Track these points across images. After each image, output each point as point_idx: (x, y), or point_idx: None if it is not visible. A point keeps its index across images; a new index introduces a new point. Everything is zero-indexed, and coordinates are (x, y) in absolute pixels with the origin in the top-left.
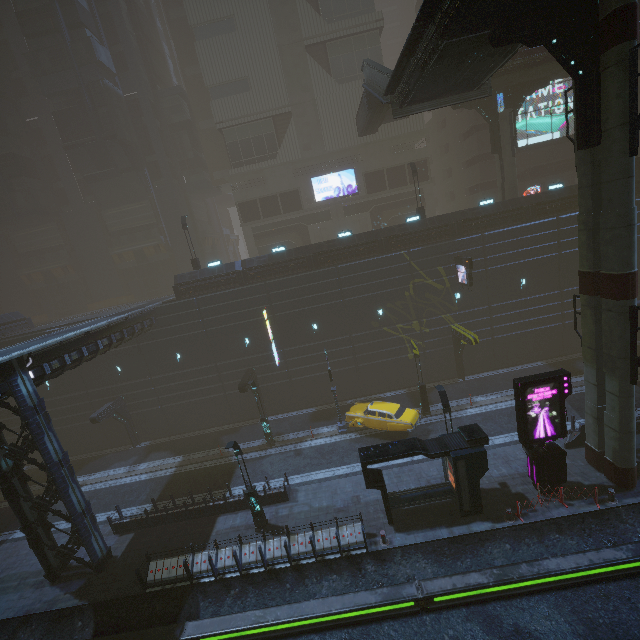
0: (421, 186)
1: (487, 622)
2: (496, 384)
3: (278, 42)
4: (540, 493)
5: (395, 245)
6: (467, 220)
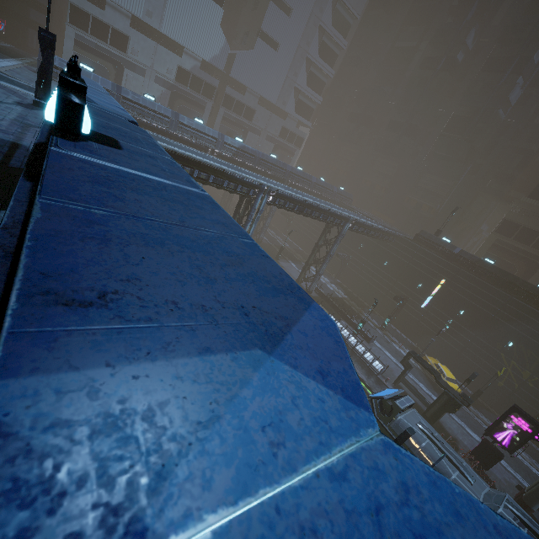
0: None
1: None
2: (538, 458)
3: None
4: (466, 454)
5: None
6: None
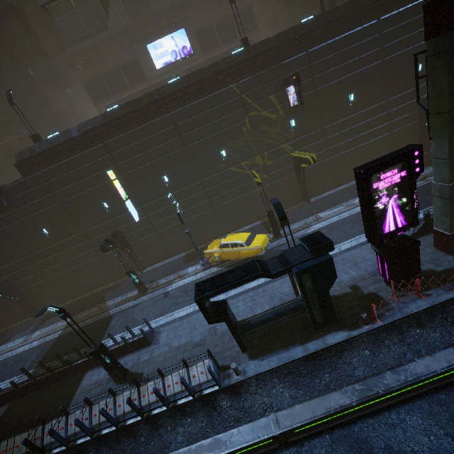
0: (250, 36)
1: (355, 449)
2: (337, 199)
3: None
4: (394, 289)
5: (224, 81)
6: (290, 39)
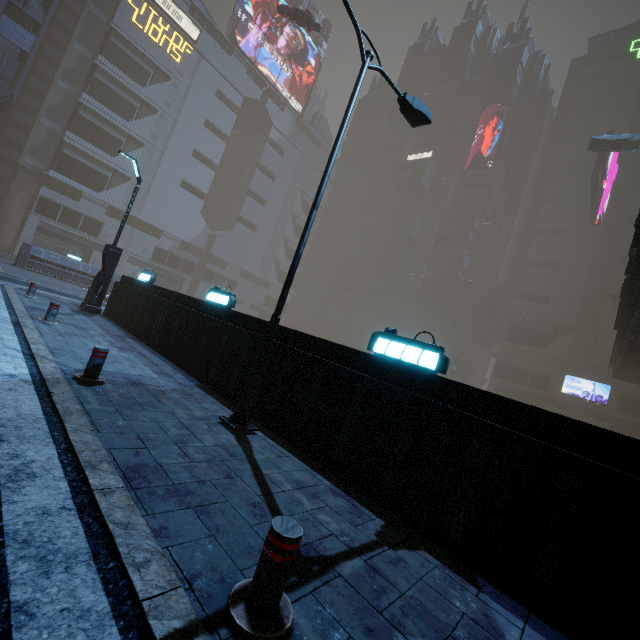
0: None
1: None
2: None
3: (587, 284)
4: None
5: None
6: None
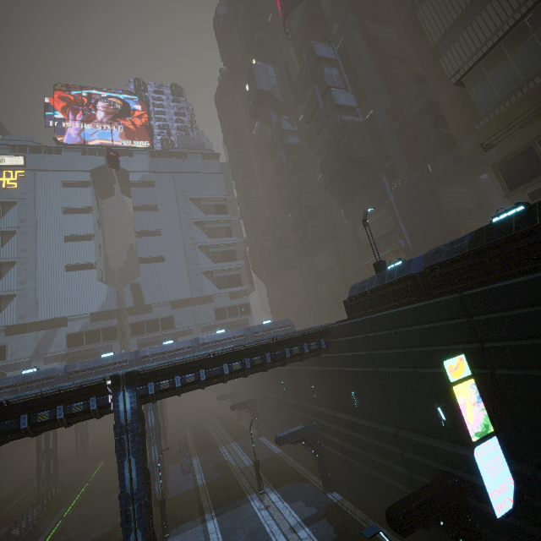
0: None
1: None
2: None
3: None
4: None
5: None
6: None
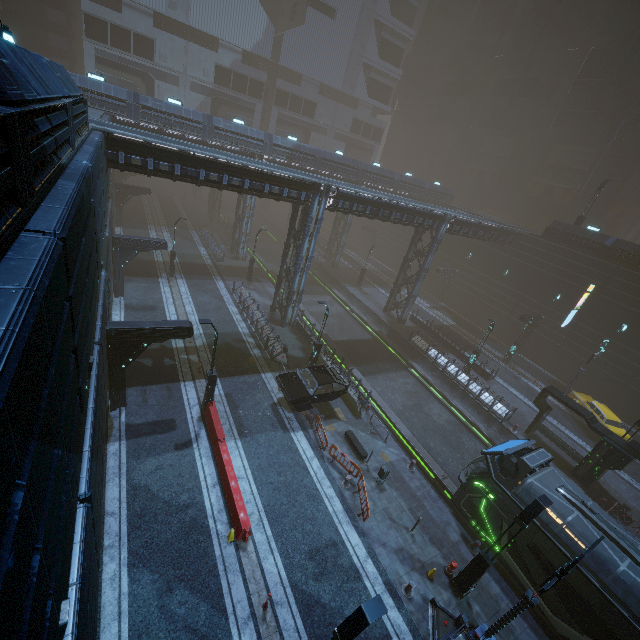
0: None
1: None
2: None
3: None
4: None
5: None
6: None
